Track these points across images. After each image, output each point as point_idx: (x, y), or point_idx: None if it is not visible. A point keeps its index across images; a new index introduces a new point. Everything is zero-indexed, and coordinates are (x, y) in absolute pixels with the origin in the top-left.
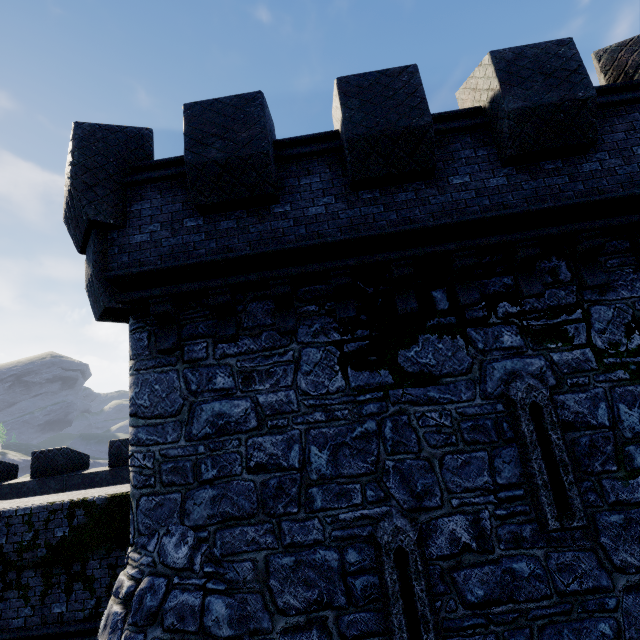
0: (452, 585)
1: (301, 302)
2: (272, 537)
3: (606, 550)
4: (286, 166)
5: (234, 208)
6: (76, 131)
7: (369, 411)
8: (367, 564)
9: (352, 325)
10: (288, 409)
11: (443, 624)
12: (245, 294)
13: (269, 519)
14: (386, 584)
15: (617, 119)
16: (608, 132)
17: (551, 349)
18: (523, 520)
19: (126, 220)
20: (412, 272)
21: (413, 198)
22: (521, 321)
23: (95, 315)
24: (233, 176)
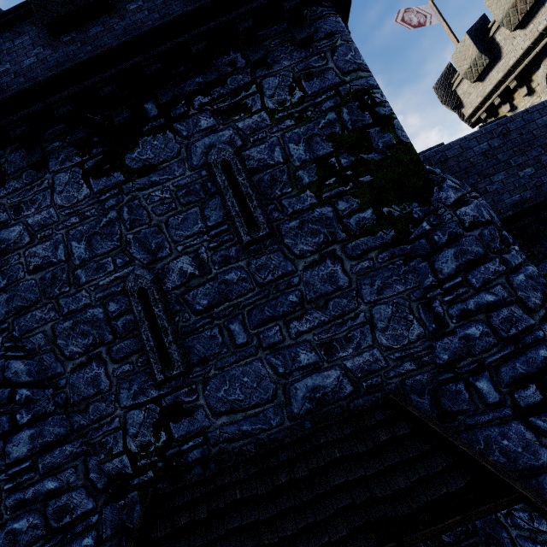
0: (185, 303)
1: (48, 142)
2: (54, 312)
3: (289, 247)
4: (2, 34)
5: None
6: None
7: (110, 205)
8: (124, 309)
9: (88, 147)
10: (51, 222)
11: (182, 331)
12: (5, 149)
13: (50, 301)
14: (135, 315)
15: None
16: None
17: (236, 120)
18: (229, 245)
19: None
20: (113, 88)
21: (102, 30)
22: (212, 107)
23: None
24: None
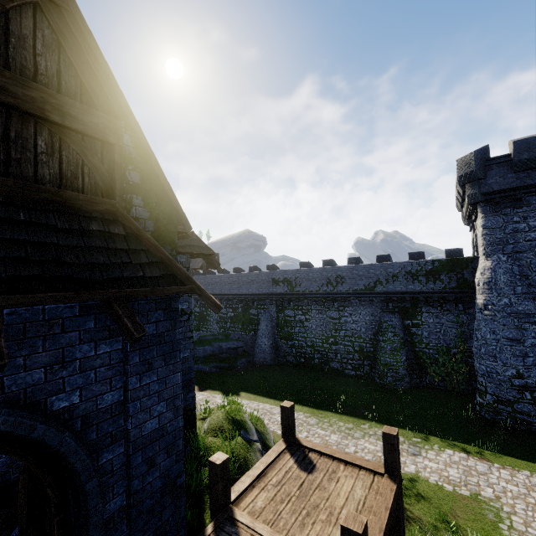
0: None
1: None
2: (532, 256)
3: None
4: None
5: (527, 170)
6: (474, 154)
7: None
8: None
9: None
10: None
11: None
12: (525, 195)
13: (531, 252)
14: None
15: None
16: None
17: None
18: None
19: (486, 176)
20: None
21: None
22: None
23: (470, 203)
24: (530, 162)
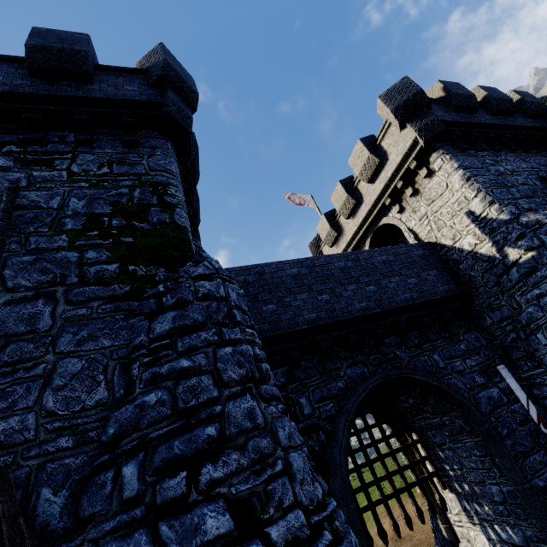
0: None
1: None
2: None
3: (5, 278)
4: None
5: None
6: None
7: None
8: None
9: None
10: None
11: None
12: None
13: None
14: None
15: (122, 76)
16: (113, 79)
17: (35, 169)
18: None
19: None
20: None
21: None
22: (20, 155)
23: None
24: None
